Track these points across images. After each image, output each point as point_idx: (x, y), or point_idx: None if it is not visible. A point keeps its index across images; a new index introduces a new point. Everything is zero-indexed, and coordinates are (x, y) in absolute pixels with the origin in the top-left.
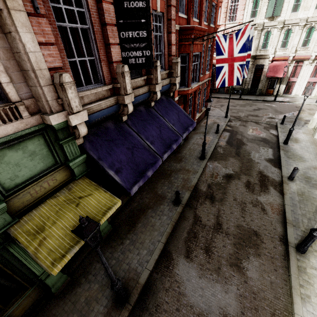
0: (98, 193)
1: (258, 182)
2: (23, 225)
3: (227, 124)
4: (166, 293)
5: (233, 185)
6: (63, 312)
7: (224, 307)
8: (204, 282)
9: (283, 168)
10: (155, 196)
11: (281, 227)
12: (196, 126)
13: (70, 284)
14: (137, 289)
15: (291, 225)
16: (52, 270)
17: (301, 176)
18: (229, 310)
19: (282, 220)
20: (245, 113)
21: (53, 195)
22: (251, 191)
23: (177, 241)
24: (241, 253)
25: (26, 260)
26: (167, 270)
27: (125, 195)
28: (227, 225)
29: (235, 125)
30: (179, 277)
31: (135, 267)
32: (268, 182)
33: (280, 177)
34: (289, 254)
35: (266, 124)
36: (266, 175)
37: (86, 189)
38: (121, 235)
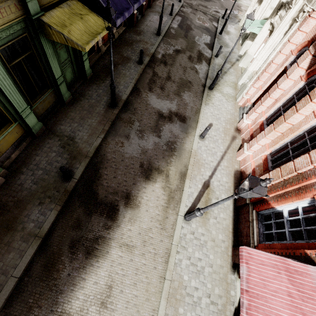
0: (93, 16)
1: (196, 56)
2: (49, 19)
3: (180, 9)
4: (139, 104)
5: (180, 57)
6: (75, 110)
7: (170, 108)
8: (160, 100)
9: (214, 50)
10: (122, 57)
11: (204, 80)
12: (152, 4)
13: (73, 100)
14: (122, 101)
15: (209, 79)
16: (85, 47)
17: (223, 56)
18: (172, 109)
19: (205, 77)
20: (197, 2)
21: (59, 6)
22: (191, 61)
23: (143, 84)
24: (181, 90)
25: (49, 58)
26: (138, 96)
27: (96, 53)
28: (174, 78)
29: (186, 11)
30: (145, 98)
31: (117, 93)
32: (203, 57)
33: (211, 55)
34: (205, 90)
35: (212, 16)
36: (203, 53)
37: (83, 10)
38: (101, 78)
